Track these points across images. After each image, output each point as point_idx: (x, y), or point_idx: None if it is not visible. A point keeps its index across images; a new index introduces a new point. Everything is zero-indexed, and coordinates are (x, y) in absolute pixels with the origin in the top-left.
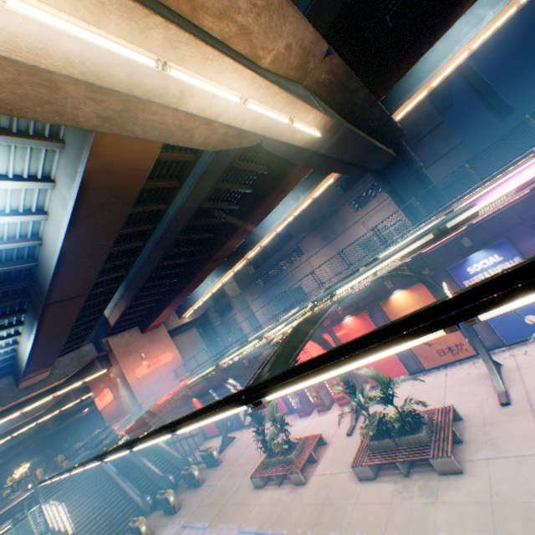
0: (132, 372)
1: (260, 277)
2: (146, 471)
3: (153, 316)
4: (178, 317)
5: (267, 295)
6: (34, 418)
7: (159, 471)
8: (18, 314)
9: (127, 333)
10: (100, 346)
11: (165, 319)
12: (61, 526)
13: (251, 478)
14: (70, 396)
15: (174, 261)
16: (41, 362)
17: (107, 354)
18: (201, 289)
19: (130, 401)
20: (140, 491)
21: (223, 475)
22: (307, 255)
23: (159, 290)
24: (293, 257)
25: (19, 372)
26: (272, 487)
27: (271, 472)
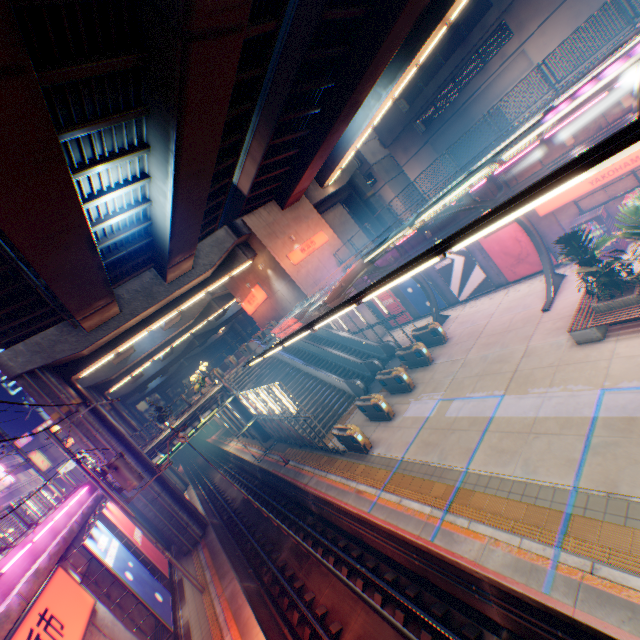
0: (285, 259)
1: (418, 118)
2: (336, 362)
3: (295, 176)
4: (319, 187)
5: (433, 145)
6: (186, 329)
7: (355, 360)
8: (137, 114)
9: (263, 212)
10: (237, 230)
11: (309, 185)
12: (264, 413)
13: (570, 333)
14: (212, 306)
15: (342, 12)
16: (184, 235)
17: (246, 241)
18: (354, 124)
19: (290, 296)
20: (342, 379)
21: (469, 349)
22: (519, 38)
23: (307, 112)
24: (486, 55)
25: (161, 256)
26: (636, 337)
27: (632, 316)
